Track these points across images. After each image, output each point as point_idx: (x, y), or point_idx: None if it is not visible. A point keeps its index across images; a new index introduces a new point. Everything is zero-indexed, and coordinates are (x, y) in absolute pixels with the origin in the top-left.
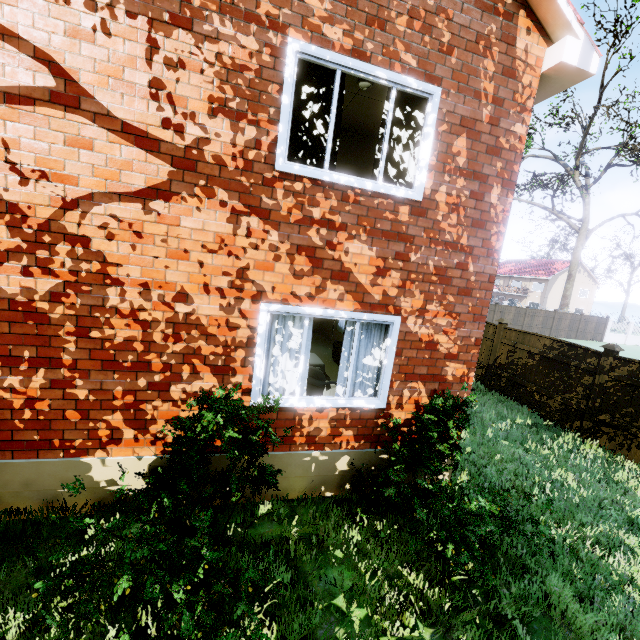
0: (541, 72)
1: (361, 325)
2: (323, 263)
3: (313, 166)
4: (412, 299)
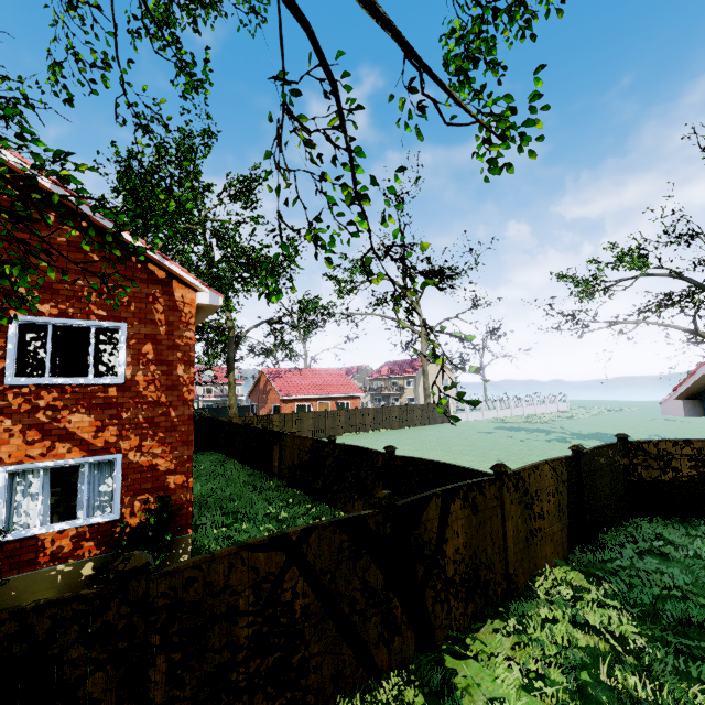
0: (196, 305)
1: (93, 465)
2: (51, 432)
3: (40, 375)
4: (130, 441)
